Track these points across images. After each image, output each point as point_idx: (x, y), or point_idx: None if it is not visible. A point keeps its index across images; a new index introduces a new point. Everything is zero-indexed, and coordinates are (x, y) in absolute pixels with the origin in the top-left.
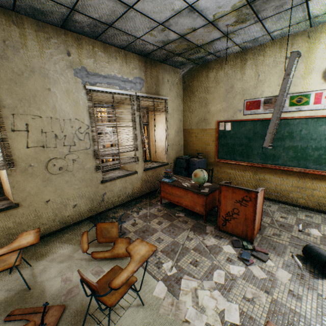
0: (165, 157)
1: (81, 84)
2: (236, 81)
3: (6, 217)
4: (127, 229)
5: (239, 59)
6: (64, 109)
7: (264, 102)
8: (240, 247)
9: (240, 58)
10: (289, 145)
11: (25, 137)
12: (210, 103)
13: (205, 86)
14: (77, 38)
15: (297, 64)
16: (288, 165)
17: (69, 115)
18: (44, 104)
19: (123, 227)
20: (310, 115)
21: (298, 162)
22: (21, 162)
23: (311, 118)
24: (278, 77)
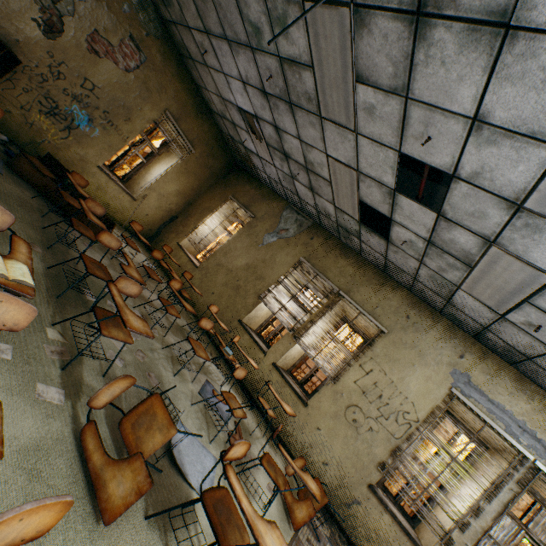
0: None
1: (449, 384)
2: None
3: (294, 403)
4: (324, 545)
5: None
6: (410, 385)
7: None
8: None
9: None
10: None
11: (361, 375)
12: None
13: None
14: (485, 352)
15: None
16: None
17: (409, 394)
18: (397, 369)
19: (324, 540)
20: None
21: None
22: (341, 385)
23: None
24: None
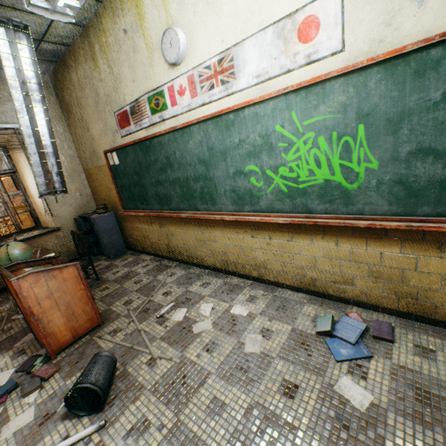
0: (52, 219)
1: None
2: (97, 83)
3: None
4: None
5: (87, 45)
6: None
7: (131, 112)
8: (23, 370)
9: (87, 43)
10: (173, 178)
11: None
12: (89, 124)
13: (76, 98)
14: None
15: (137, 40)
16: (182, 209)
17: None
18: None
19: None
20: (173, 126)
21: (189, 203)
22: None
23: (177, 130)
24: (129, 68)
